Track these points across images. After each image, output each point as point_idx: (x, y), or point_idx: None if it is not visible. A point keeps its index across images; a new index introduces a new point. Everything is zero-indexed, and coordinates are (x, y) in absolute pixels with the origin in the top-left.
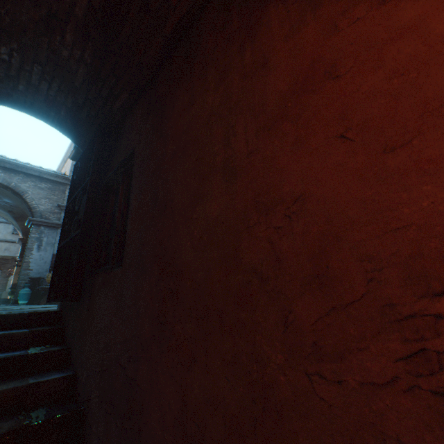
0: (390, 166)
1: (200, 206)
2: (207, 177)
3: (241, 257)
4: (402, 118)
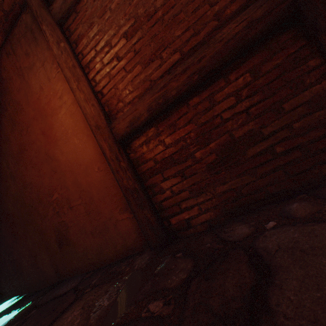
0: (42, 174)
1: (9, 190)
2: (7, 180)
3: (26, 202)
4: (40, 163)
